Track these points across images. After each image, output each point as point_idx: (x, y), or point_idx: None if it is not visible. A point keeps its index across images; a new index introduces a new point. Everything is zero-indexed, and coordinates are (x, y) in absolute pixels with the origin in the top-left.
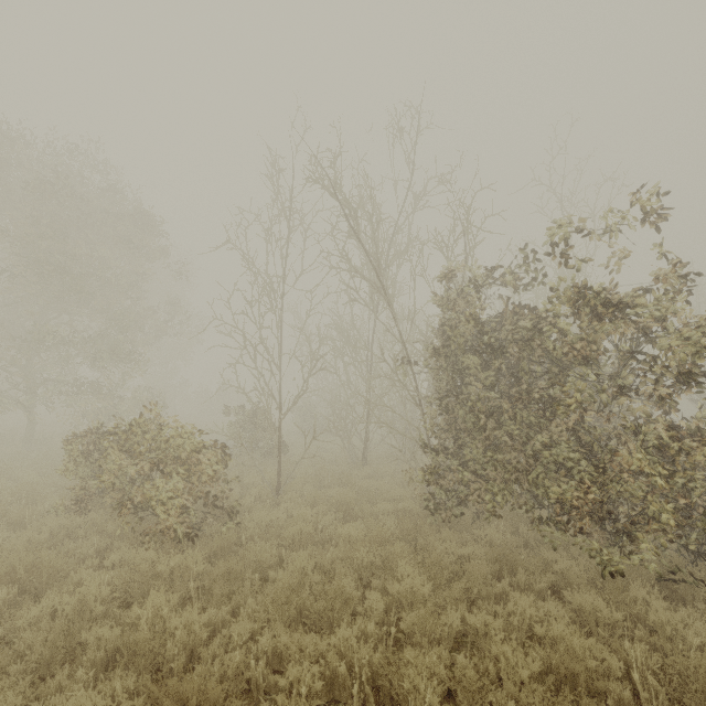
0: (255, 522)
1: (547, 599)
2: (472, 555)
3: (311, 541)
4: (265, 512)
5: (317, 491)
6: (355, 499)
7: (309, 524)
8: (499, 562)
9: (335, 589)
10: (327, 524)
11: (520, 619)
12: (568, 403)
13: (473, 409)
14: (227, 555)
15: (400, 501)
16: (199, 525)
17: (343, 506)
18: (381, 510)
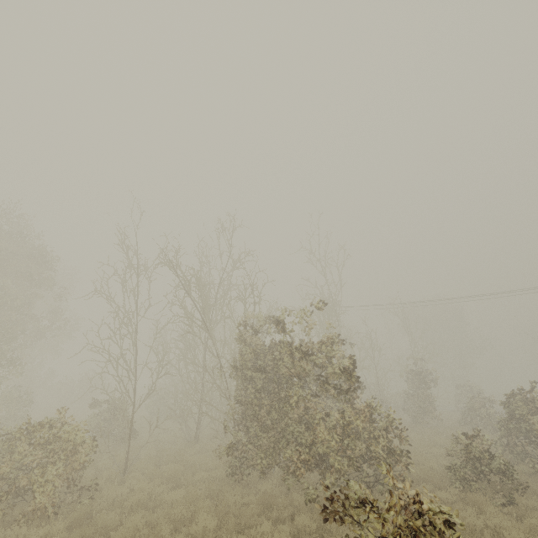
0: (104, 498)
1: (288, 525)
2: (250, 502)
3: (145, 507)
4: (113, 489)
5: (155, 468)
6: (184, 471)
7: (145, 494)
8: (264, 504)
9: (155, 534)
10: (159, 493)
11: (262, 536)
12: (291, 401)
13: (252, 404)
14: (81, 526)
15: (214, 469)
16: (58, 506)
17: (173, 478)
18: (199, 478)
